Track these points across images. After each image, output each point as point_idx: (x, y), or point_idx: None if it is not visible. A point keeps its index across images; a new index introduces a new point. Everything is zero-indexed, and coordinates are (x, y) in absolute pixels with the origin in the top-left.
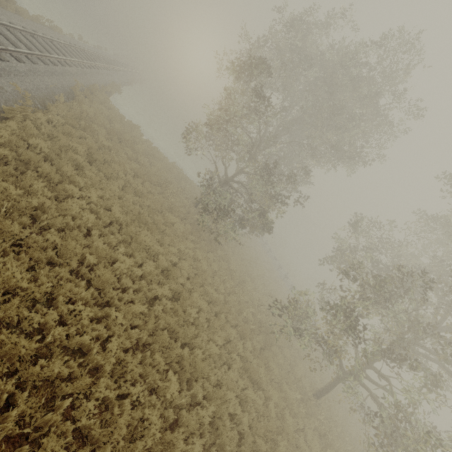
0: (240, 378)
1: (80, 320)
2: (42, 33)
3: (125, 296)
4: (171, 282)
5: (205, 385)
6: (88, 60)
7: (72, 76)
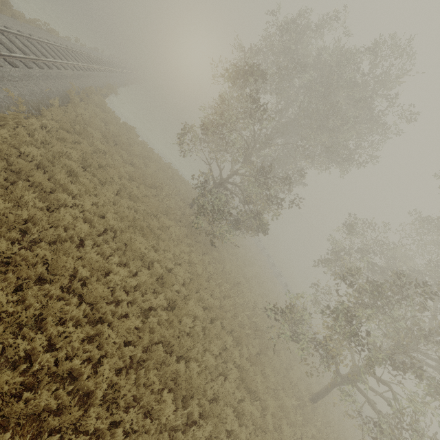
0: (237, 390)
1: (71, 343)
2: (38, 37)
3: (118, 309)
4: (167, 290)
5: (202, 401)
6: (84, 62)
7: (68, 79)
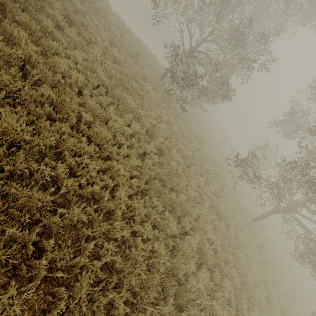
0: (210, 213)
1: (88, 173)
2: None
3: (121, 151)
4: (155, 140)
5: (189, 220)
6: None
7: None
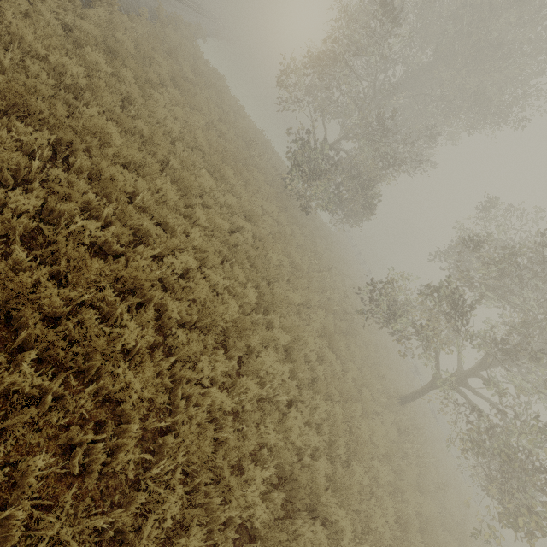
0: (318, 337)
1: (166, 202)
2: None
3: (206, 212)
4: (253, 226)
5: (282, 322)
6: None
7: None
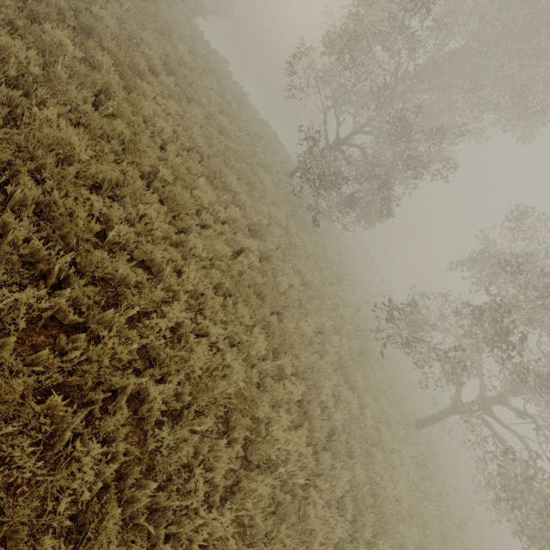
0: (333, 373)
1: (151, 231)
2: None
3: (204, 233)
4: (259, 241)
5: (294, 364)
6: None
7: None
